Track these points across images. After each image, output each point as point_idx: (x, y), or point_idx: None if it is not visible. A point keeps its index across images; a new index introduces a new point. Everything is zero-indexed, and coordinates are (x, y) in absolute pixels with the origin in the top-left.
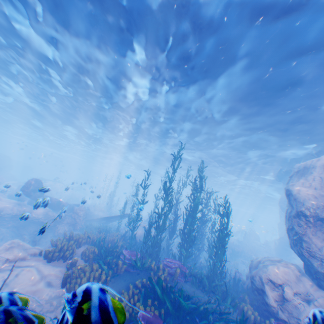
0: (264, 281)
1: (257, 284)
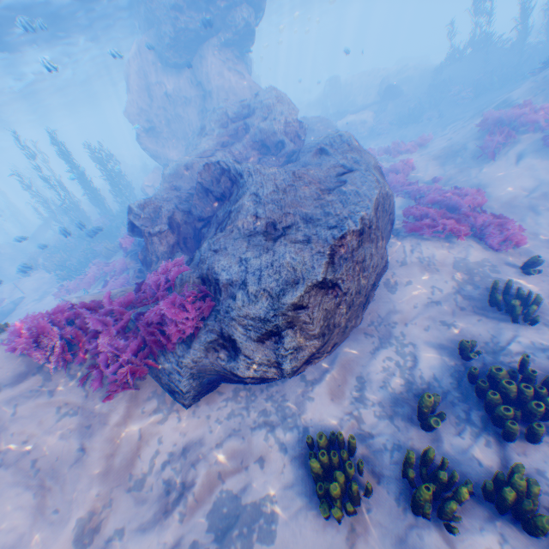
0: (147, 190)
1: (146, 194)
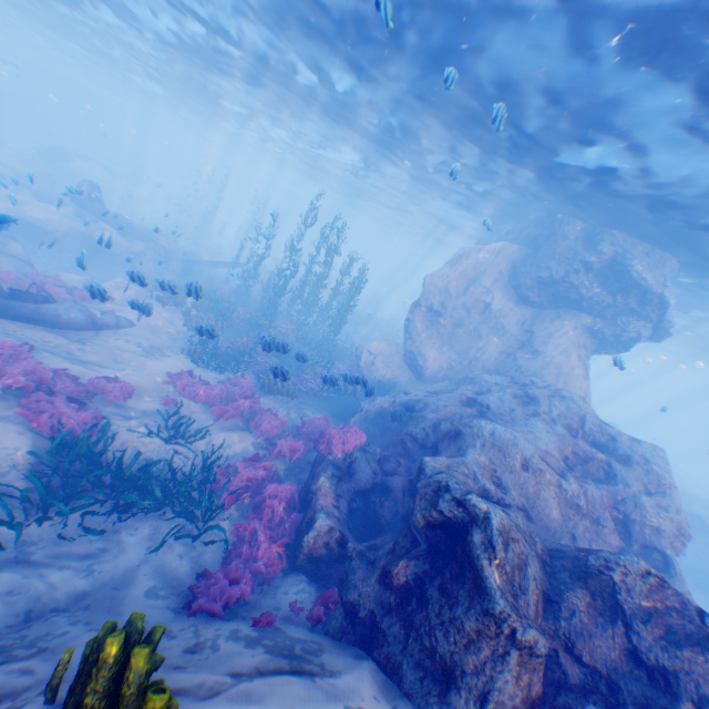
0: (364, 352)
1: (359, 353)
